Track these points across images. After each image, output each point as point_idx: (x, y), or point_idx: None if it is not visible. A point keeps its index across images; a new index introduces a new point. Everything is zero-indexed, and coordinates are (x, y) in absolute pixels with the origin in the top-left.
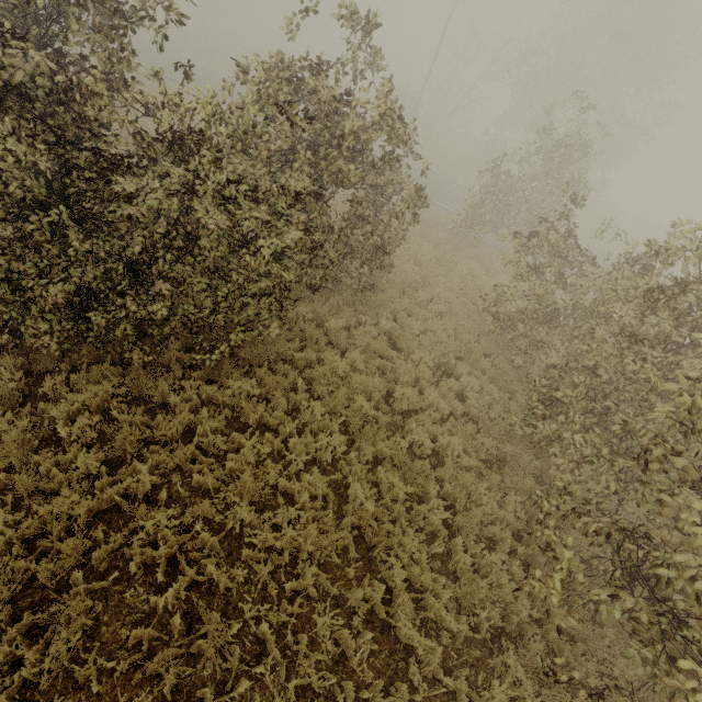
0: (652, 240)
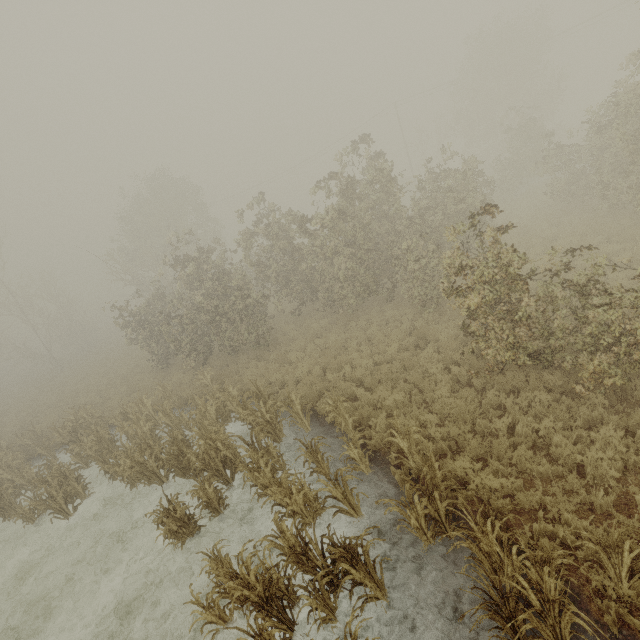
0: (590, 121)
